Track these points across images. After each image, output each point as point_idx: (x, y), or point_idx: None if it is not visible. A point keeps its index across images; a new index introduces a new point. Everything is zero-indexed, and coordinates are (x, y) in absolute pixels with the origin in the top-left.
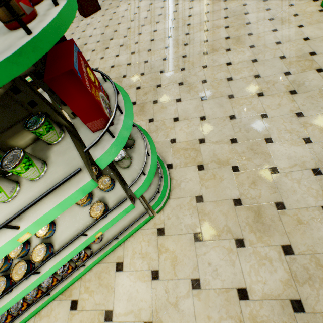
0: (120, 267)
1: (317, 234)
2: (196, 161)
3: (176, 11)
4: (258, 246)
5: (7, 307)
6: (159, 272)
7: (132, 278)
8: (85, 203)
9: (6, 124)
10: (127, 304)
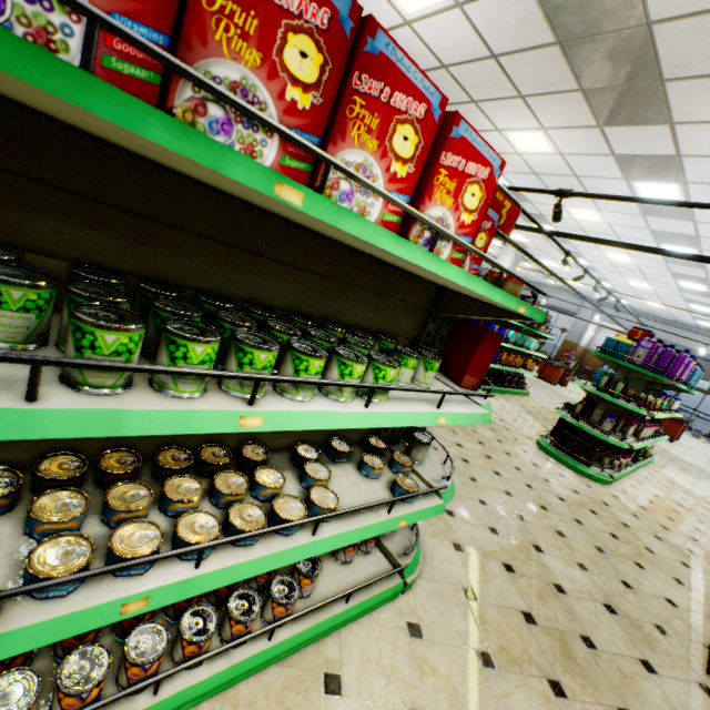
0: (336, 685)
1: (653, 700)
2: (448, 536)
3: None
4: (586, 700)
5: (236, 574)
6: None
7: None
8: (381, 470)
9: (402, 332)
10: None
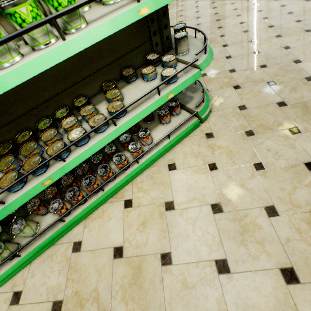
0: (173, 167)
1: None
2: (230, 84)
3: (183, 1)
4: None
5: (83, 157)
6: (216, 164)
7: (189, 173)
8: (153, 73)
9: None
10: (188, 193)
